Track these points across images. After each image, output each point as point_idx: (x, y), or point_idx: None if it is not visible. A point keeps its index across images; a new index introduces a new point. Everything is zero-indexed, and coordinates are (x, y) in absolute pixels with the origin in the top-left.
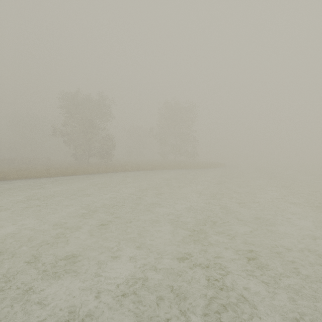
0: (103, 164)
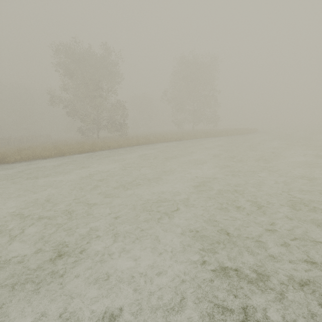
0: (115, 138)
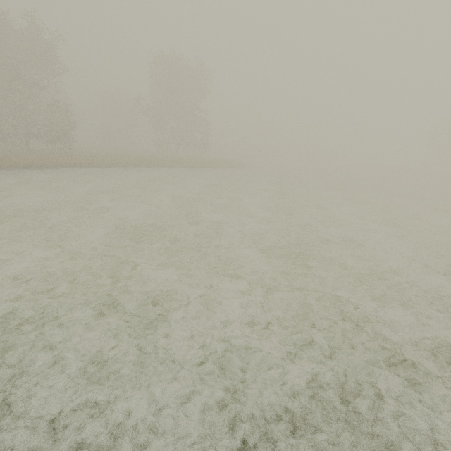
0: (57, 152)
